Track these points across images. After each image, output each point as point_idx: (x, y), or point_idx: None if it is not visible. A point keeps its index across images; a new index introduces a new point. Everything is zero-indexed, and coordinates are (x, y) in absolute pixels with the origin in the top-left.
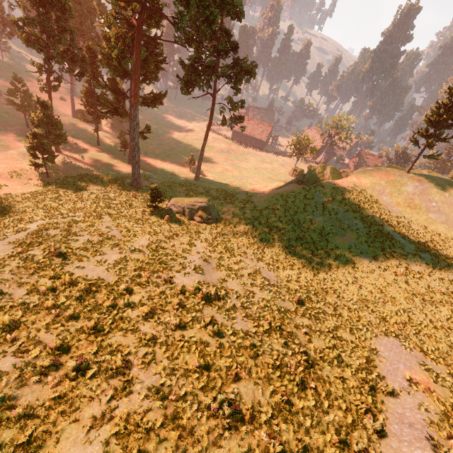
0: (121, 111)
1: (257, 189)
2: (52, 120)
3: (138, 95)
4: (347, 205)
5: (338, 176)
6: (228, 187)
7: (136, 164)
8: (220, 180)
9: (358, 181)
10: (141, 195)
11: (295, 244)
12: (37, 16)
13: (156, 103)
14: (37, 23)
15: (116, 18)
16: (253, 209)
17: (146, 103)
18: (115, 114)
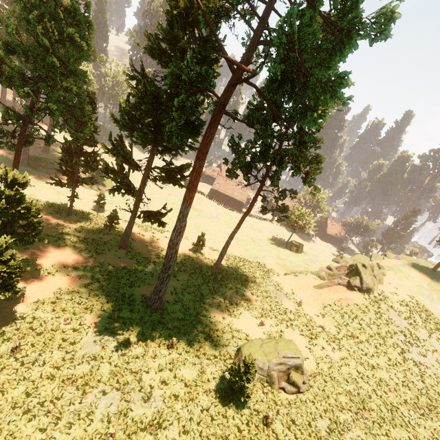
0: (132, 186)
1: (287, 283)
2: (22, 202)
3: (196, 187)
4: (434, 331)
5: (382, 276)
6: (254, 281)
7: (167, 277)
8: (238, 268)
9: (403, 283)
10: (178, 333)
11: (438, 426)
12: (34, 46)
13: (180, 178)
14: (31, 56)
15: (175, 78)
16: (326, 337)
17: (171, 180)
18: (125, 191)
